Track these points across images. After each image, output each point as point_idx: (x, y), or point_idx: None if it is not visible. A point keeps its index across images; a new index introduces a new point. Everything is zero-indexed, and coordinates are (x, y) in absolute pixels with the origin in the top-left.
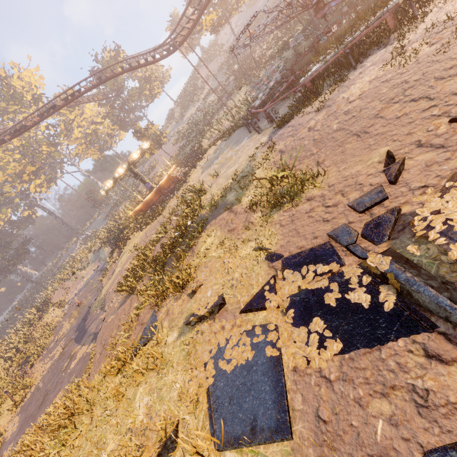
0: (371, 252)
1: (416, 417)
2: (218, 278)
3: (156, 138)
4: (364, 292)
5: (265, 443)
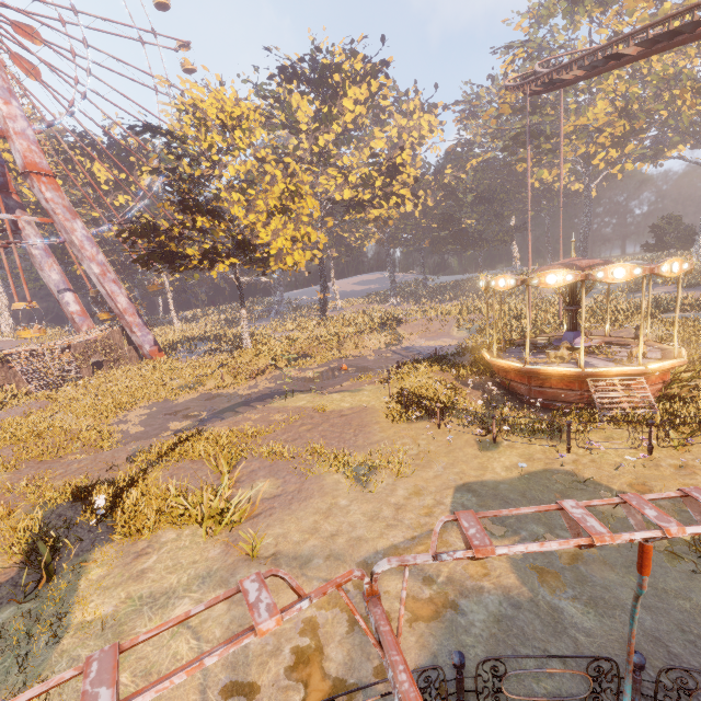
0: None
1: None
2: None
3: None
4: None
5: None
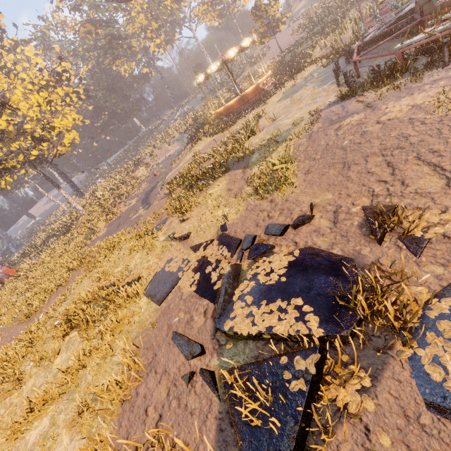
0: (243, 260)
1: (184, 323)
2: (195, 221)
3: (273, 23)
4: (217, 276)
5: (153, 302)
